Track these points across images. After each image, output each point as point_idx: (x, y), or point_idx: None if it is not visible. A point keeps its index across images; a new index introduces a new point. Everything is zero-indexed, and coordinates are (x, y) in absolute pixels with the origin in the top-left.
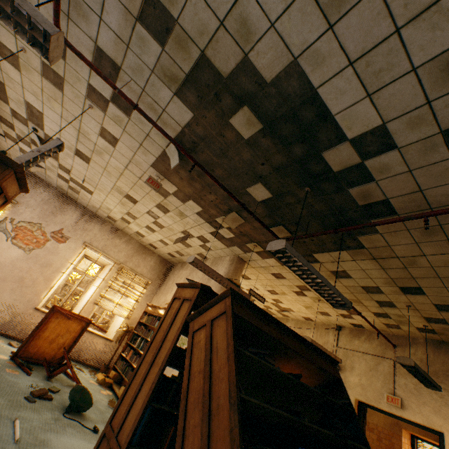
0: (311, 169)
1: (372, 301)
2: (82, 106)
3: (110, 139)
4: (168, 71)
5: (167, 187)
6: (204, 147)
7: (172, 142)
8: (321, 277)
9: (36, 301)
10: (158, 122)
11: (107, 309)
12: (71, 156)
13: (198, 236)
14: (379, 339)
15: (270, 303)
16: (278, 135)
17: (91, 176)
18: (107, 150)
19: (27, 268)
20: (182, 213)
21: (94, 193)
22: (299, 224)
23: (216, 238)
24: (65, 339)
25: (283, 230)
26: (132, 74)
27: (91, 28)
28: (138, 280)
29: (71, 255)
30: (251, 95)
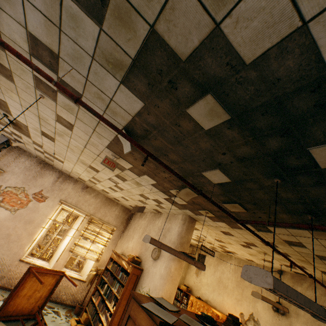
0: (287, 162)
1: (323, 264)
2: (35, 96)
3: (66, 124)
4: (110, 56)
5: (123, 164)
6: (157, 135)
7: (122, 135)
8: (310, 304)
9: (21, 253)
10: (107, 111)
11: (80, 255)
12: (39, 135)
13: (153, 198)
14: (323, 289)
15: (216, 246)
16: (250, 127)
17: (59, 151)
18: (66, 133)
19: (13, 226)
20: (138, 183)
21: (64, 162)
22: (257, 204)
23: (169, 202)
24: (42, 293)
25: (238, 207)
26: (72, 62)
27: (16, 10)
28: (105, 227)
29: (49, 212)
30: (218, 81)
